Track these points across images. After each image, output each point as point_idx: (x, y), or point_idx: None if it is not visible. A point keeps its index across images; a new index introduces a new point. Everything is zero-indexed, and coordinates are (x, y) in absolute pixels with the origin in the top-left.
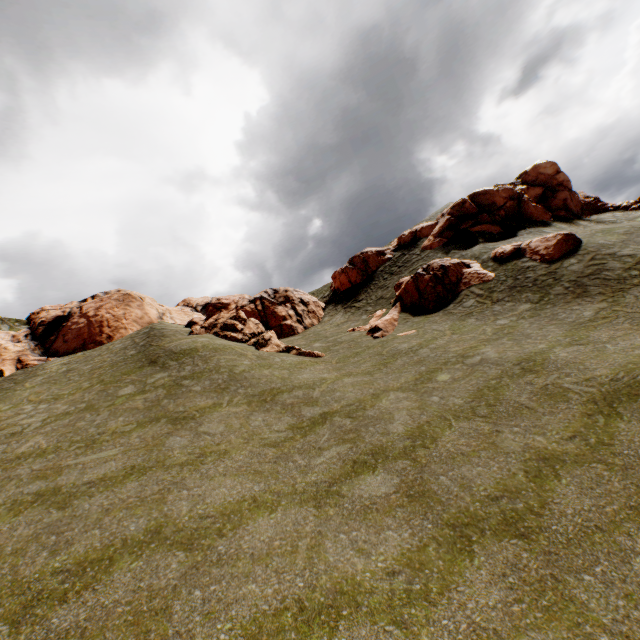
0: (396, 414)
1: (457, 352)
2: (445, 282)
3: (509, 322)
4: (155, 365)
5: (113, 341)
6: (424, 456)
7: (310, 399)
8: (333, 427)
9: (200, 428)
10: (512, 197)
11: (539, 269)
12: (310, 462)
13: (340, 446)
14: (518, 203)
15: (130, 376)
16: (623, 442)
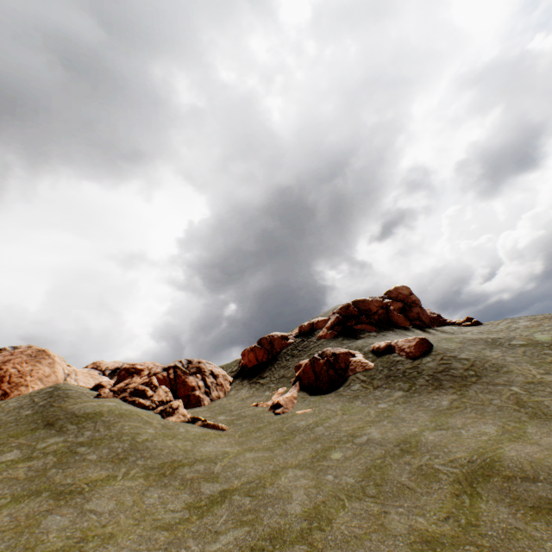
0: (294, 492)
1: (348, 431)
2: (336, 367)
3: (388, 406)
4: (51, 427)
5: (7, 398)
6: (320, 540)
7: (211, 474)
8: (232, 506)
9: (87, 505)
10: (382, 306)
11: (406, 363)
12: (205, 549)
13: (238, 529)
14: (387, 311)
15: (18, 439)
16: (486, 522)
